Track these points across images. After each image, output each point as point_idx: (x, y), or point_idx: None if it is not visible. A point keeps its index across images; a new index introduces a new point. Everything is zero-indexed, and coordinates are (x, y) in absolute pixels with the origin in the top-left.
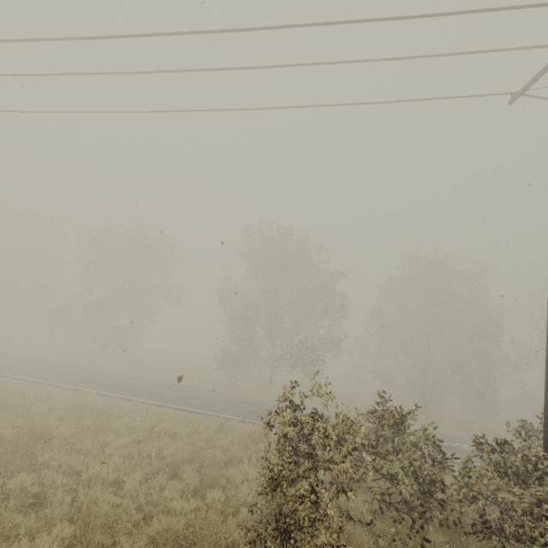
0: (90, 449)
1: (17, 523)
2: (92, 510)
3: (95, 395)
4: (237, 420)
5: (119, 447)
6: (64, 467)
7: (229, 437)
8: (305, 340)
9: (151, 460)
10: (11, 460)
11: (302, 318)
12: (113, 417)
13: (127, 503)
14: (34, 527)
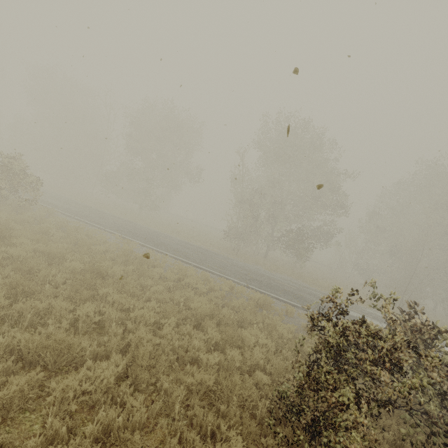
0: (135, 290)
1: (84, 347)
2: (139, 351)
3: (136, 244)
4: (242, 285)
5: (155, 292)
6: (117, 303)
7: (239, 301)
8: (302, 228)
9: (179, 306)
10: (79, 289)
11: (302, 209)
12: (150, 265)
13: (164, 343)
14: (96, 350)
